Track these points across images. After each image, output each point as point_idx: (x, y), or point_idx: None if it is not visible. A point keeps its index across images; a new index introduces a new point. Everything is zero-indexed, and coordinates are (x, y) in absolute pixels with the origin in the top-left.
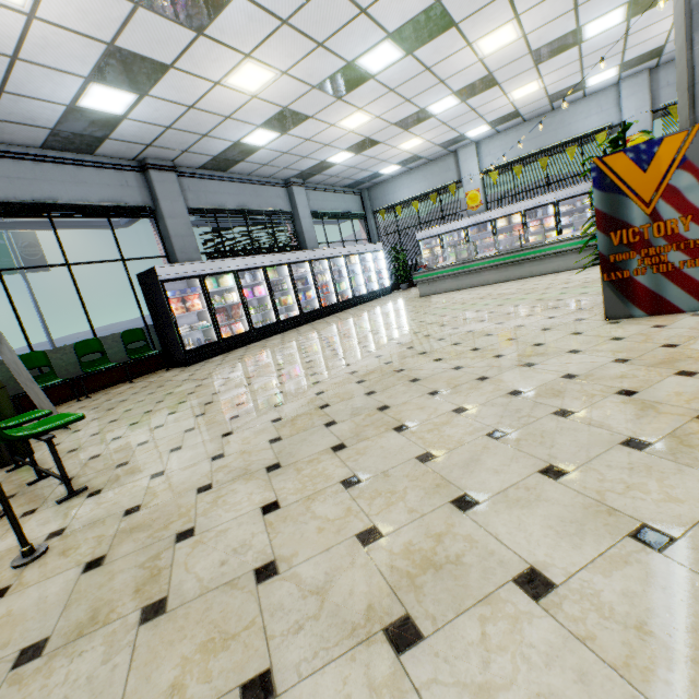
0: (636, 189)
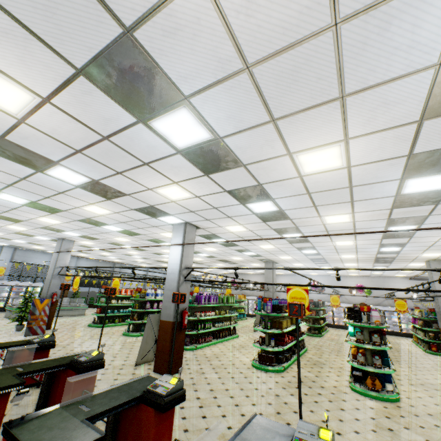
0: (39, 307)
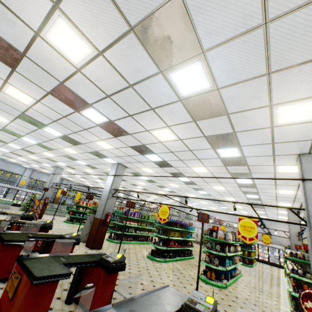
0: (37, 204)
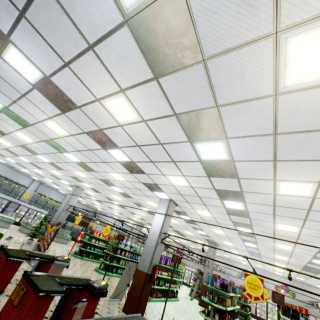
0: (49, 230)
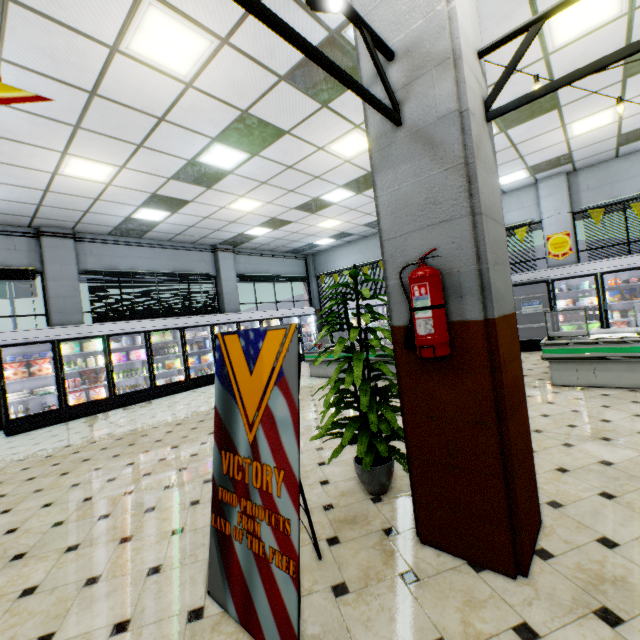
0: (244, 396)
